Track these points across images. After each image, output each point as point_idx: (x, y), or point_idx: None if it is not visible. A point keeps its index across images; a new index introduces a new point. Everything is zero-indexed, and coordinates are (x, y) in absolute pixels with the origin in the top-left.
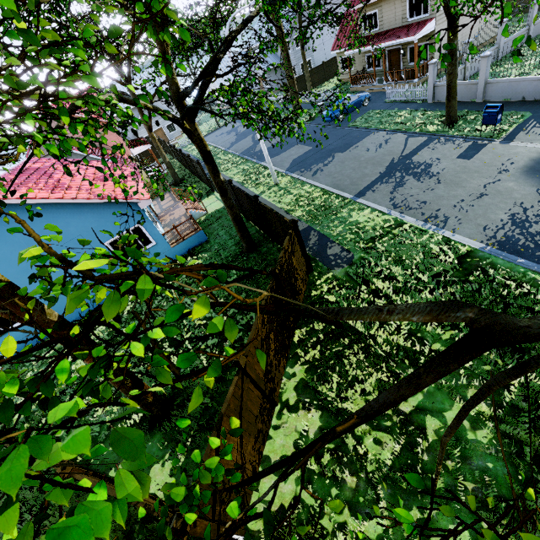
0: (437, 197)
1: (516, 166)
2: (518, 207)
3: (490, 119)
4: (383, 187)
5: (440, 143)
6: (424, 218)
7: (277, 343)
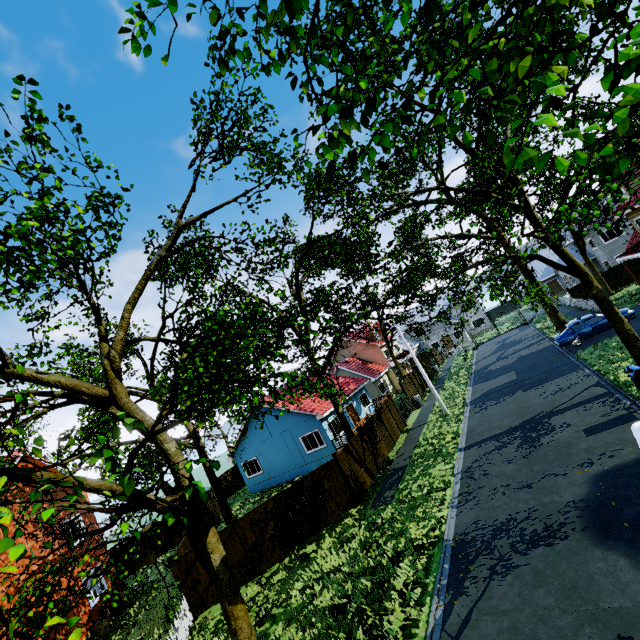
0: (500, 472)
1: (607, 462)
2: (526, 512)
3: (637, 384)
4: (488, 445)
5: (603, 402)
6: (464, 490)
7: (276, 532)
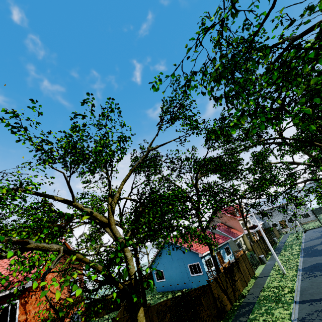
0: None
1: None
2: None
3: None
4: (318, 305)
5: None
6: None
7: None
